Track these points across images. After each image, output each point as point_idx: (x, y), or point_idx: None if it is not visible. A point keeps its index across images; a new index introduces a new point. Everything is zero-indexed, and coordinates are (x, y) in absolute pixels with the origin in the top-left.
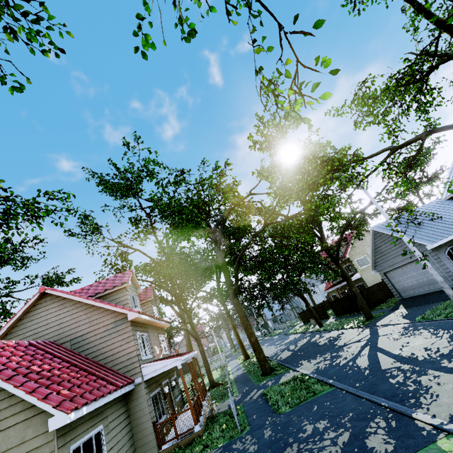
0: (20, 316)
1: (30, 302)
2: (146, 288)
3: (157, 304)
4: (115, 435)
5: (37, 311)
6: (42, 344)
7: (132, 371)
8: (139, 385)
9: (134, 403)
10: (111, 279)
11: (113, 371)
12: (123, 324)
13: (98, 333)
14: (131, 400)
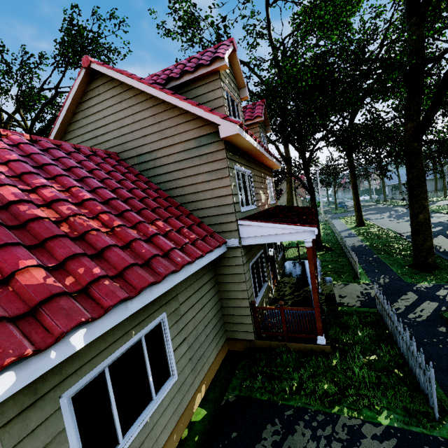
0: (72, 108)
1: (75, 85)
2: (254, 103)
3: (267, 132)
4: (190, 319)
5: (90, 103)
6: (88, 152)
7: (224, 226)
8: (233, 249)
9: (225, 271)
10: (194, 56)
11: (194, 218)
12: (211, 144)
13: (173, 153)
14: (220, 264)
